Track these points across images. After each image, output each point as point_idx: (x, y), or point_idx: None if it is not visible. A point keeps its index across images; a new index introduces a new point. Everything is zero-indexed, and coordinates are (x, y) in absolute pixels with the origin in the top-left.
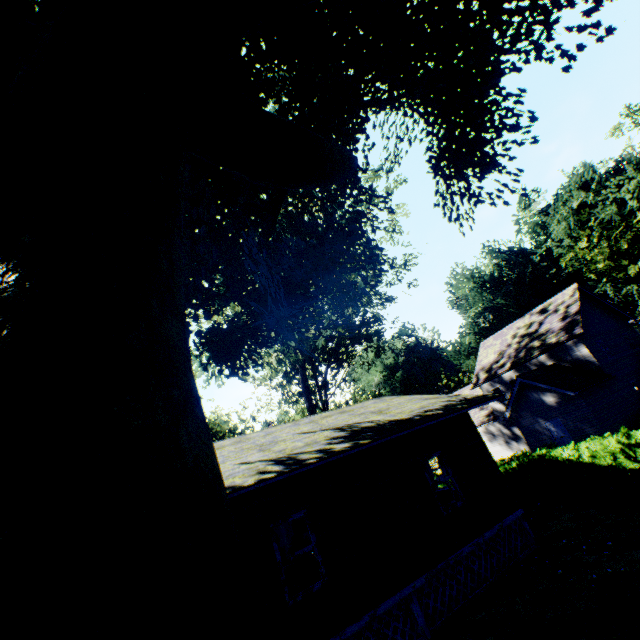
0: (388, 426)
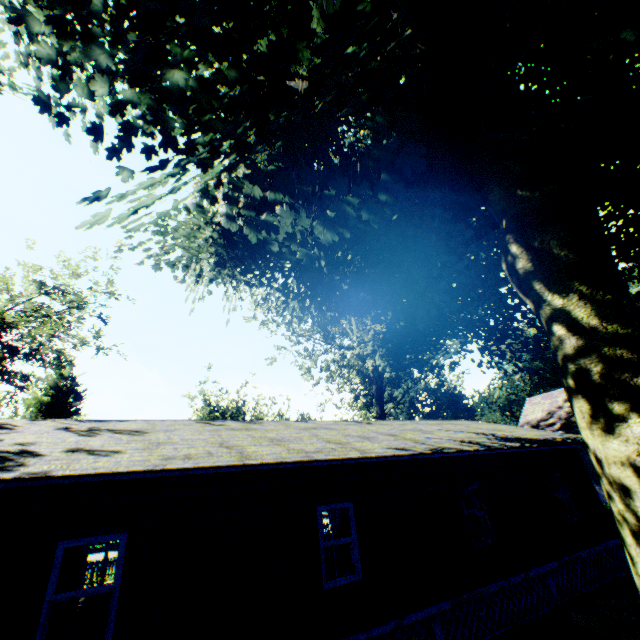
0: (532, 440)
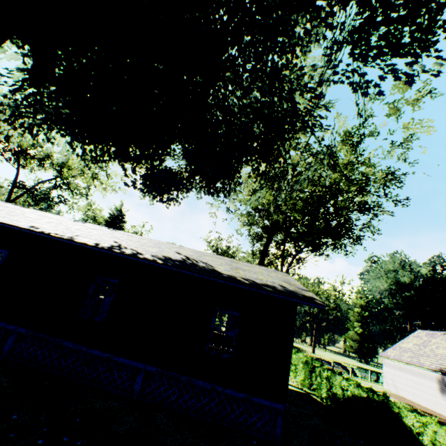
0: (198, 267)
